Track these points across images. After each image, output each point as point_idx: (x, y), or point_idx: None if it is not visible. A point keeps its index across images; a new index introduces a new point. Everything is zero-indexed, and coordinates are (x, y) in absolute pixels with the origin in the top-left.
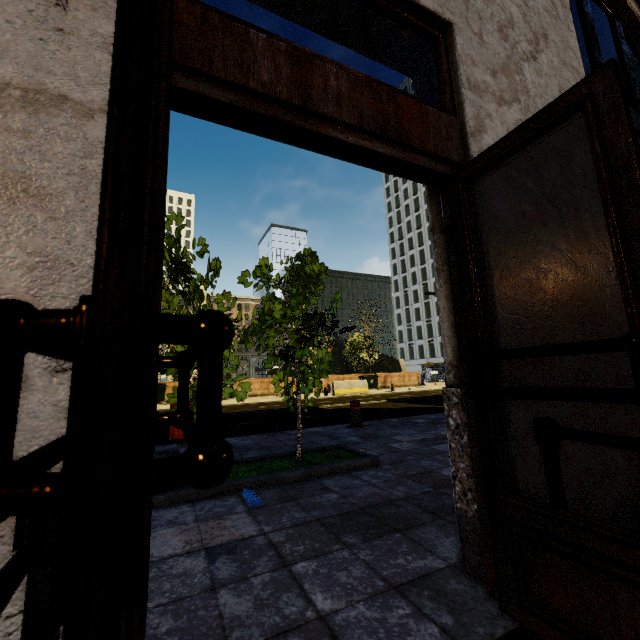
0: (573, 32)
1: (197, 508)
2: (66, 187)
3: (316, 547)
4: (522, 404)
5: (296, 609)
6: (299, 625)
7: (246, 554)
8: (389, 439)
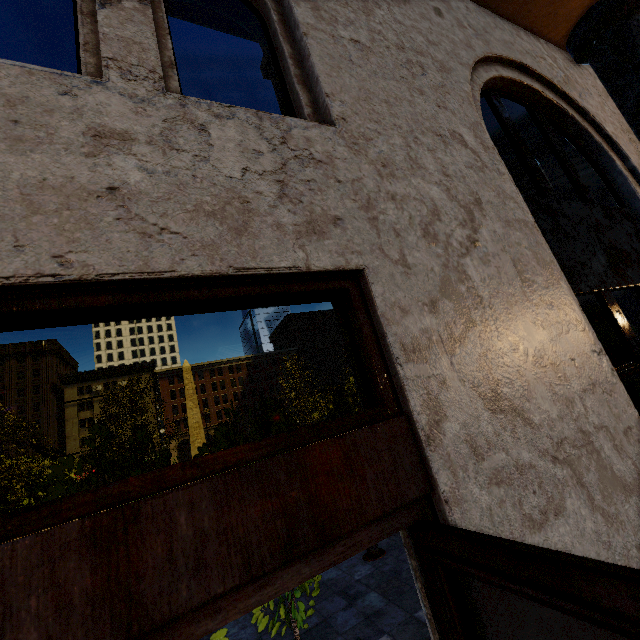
0: (505, 174)
1: None
2: None
3: None
4: None
5: None
6: None
7: None
8: (415, 593)
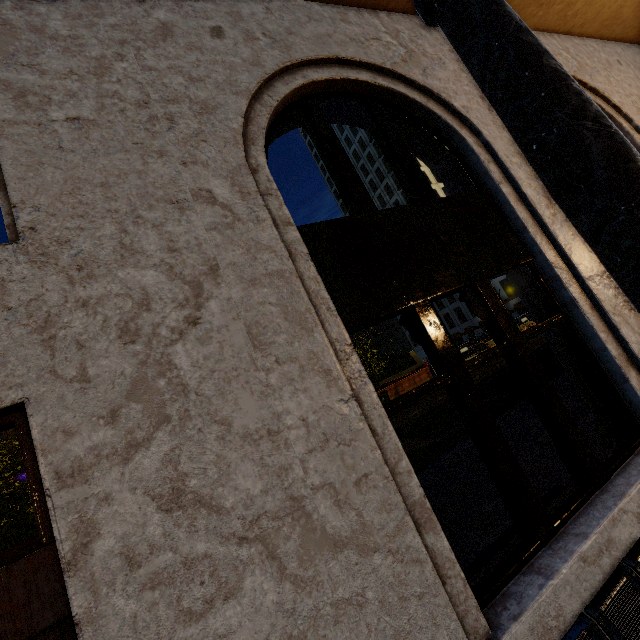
0: (267, 219)
1: None
2: None
3: None
4: None
5: None
6: None
7: None
8: None
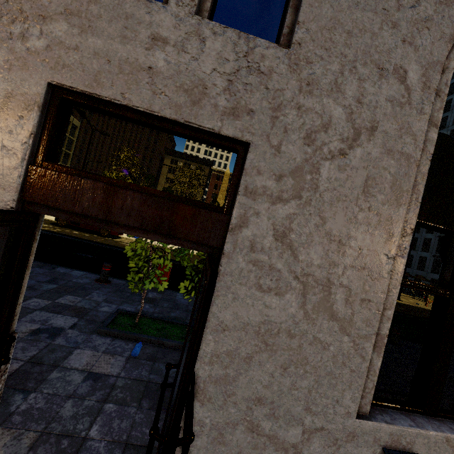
0: (427, 114)
1: (112, 343)
2: None
3: (127, 399)
4: (197, 402)
5: (82, 427)
6: (74, 436)
7: (99, 385)
8: None
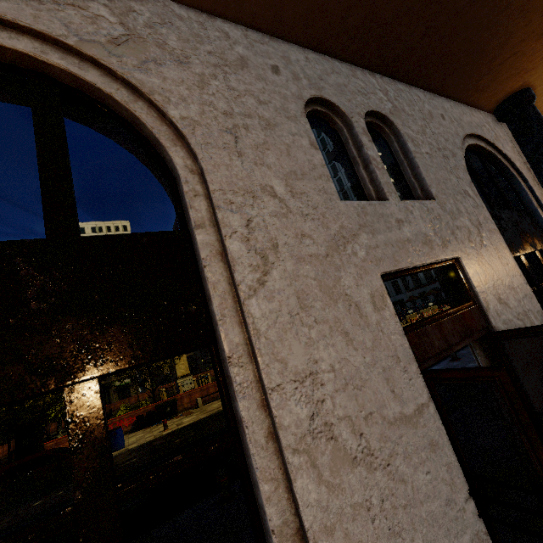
0: (484, 207)
1: None
2: (437, 437)
3: None
4: None
5: None
6: None
7: None
8: None
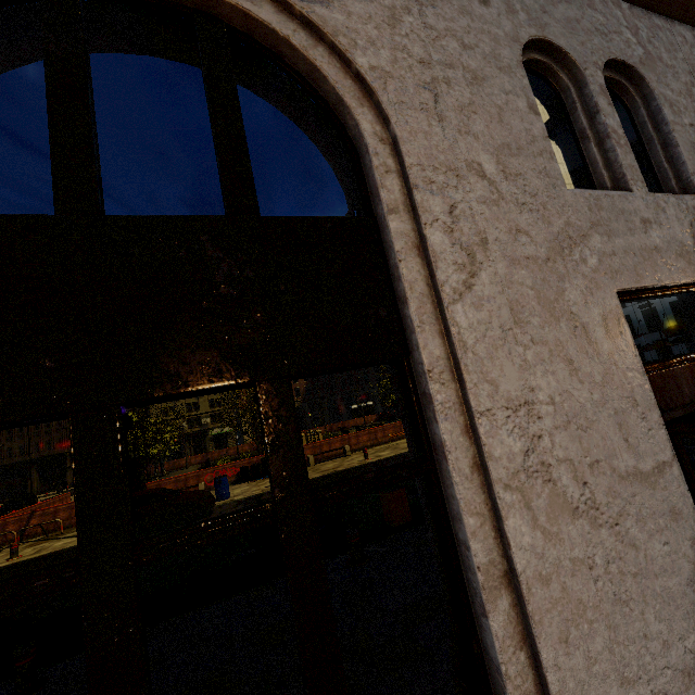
0: None
1: None
2: (681, 504)
3: None
4: None
5: None
6: None
7: None
8: None
